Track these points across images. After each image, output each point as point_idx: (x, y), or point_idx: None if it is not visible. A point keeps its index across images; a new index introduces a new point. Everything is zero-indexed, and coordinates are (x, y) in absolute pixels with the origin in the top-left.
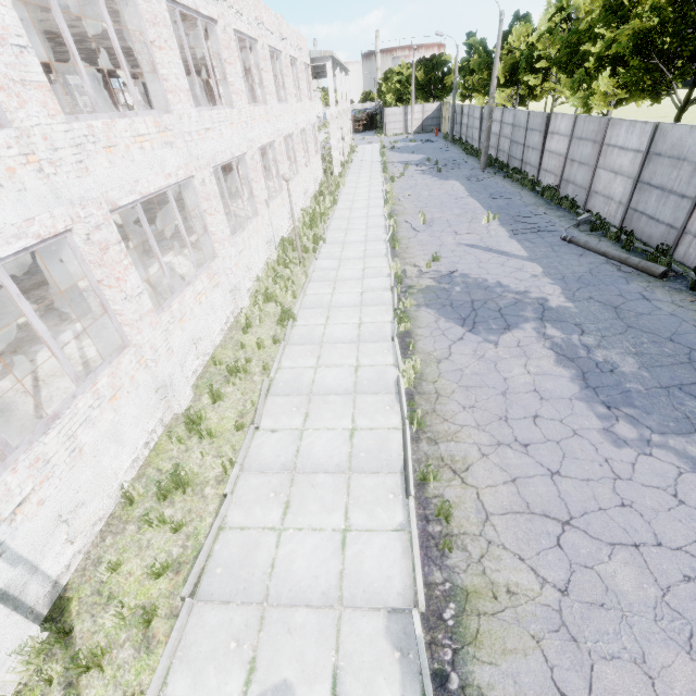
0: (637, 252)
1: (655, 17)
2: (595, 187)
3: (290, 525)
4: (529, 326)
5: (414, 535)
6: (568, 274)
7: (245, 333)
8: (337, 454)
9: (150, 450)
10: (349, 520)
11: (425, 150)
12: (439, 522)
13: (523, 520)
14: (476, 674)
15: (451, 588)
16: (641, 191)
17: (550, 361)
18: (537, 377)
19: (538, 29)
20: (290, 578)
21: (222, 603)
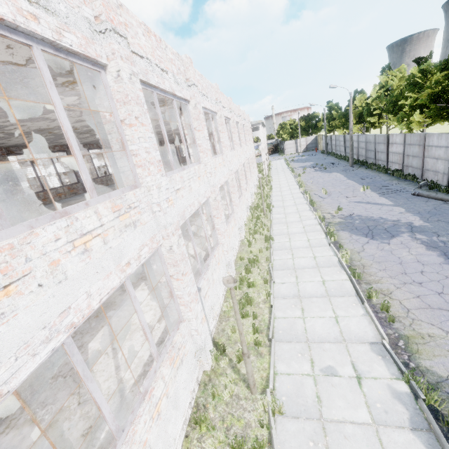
0: None
1: (438, 86)
2: (426, 167)
3: (307, 316)
4: (405, 235)
5: (373, 316)
6: (421, 210)
7: (249, 247)
8: (319, 290)
9: (225, 293)
10: (336, 313)
11: (312, 160)
12: (383, 313)
13: (428, 311)
14: (422, 363)
15: (399, 335)
16: None
17: (423, 249)
18: (417, 256)
19: (371, 97)
20: (316, 333)
21: (287, 342)
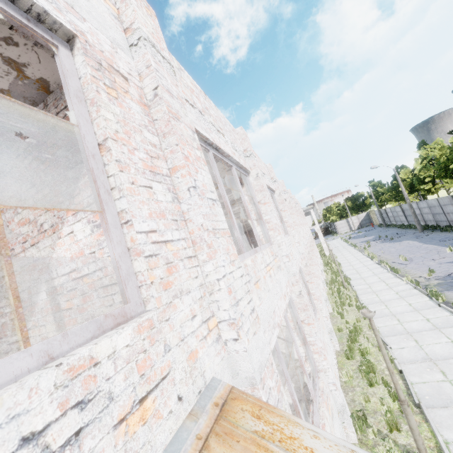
0: None
1: None
2: None
3: None
4: None
5: None
6: None
7: (342, 318)
8: (452, 351)
9: (337, 363)
10: None
11: (372, 234)
12: None
13: None
14: None
15: None
16: None
17: None
18: None
19: (416, 168)
20: None
21: (442, 407)
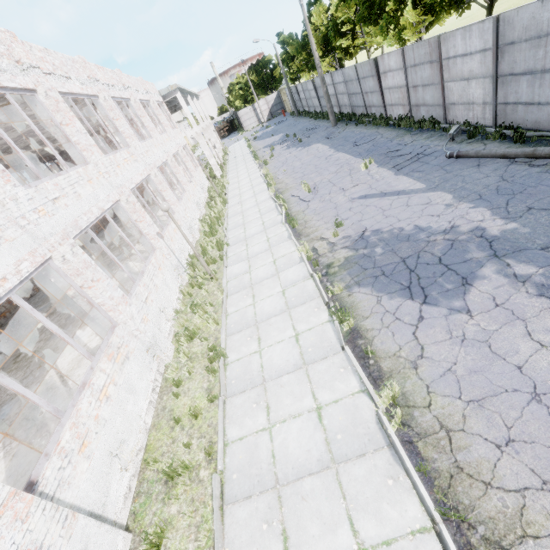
0: (535, 141)
1: None
2: (449, 100)
3: None
4: (489, 271)
5: None
6: (482, 190)
7: (176, 396)
8: None
9: None
10: None
11: (281, 130)
12: None
13: None
14: None
15: None
16: (505, 85)
17: None
18: None
19: (333, 2)
20: None
21: None
